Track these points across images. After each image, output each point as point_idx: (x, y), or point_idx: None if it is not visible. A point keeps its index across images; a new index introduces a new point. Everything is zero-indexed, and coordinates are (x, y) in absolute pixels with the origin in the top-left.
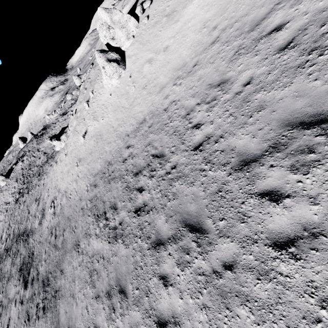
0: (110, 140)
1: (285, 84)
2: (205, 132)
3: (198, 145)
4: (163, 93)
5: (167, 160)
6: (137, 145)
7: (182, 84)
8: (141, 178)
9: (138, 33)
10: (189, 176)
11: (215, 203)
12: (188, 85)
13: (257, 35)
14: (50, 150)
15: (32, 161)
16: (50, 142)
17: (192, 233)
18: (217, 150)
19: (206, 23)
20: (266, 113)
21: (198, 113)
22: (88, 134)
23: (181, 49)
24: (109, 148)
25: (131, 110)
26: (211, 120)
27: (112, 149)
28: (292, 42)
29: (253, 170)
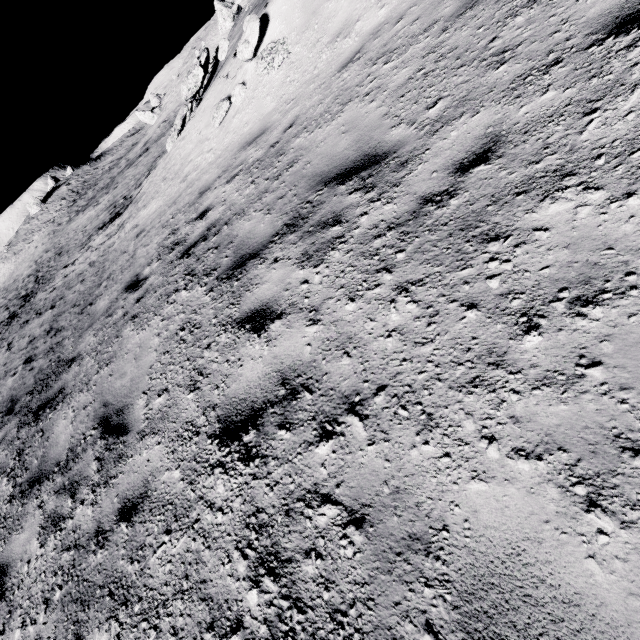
0: None
1: None
2: None
3: None
4: None
5: None
6: None
7: None
8: None
9: None
10: None
11: None
12: None
13: None
14: (122, 154)
15: (88, 178)
16: (142, 112)
17: None
18: None
19: None
20: None
21: None
22: None
23: None
24: None
25: None
26: None
27: None
28: None
29: None
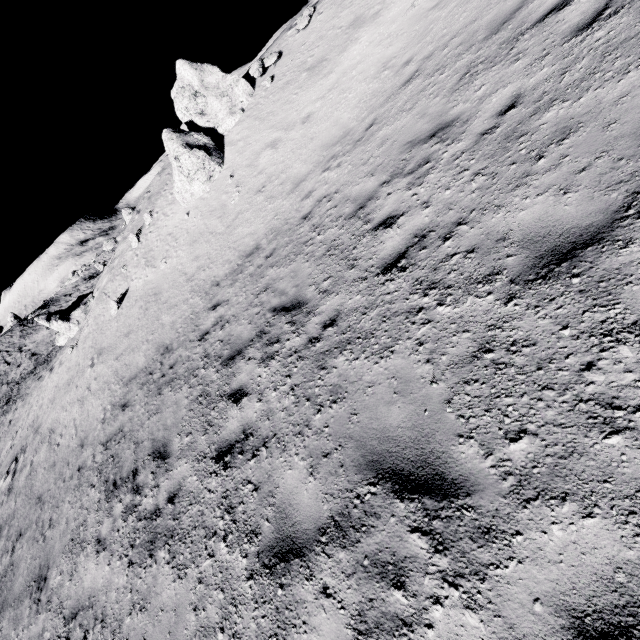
0: (176, 300)
1: (623, 69)
2: (412, 228)
3: (393, 260)
4: (300, 191)
5: (312, 311)
6: (237, 297)
7: (342, 164)
8: (240, 366)
9: (252, 104)
10: (378, 334)
11: (477, 387)
12: (358, 160)
13: (510, 33)
14: (46, 347)
15: (0, 373)
16: (45, 323)
17: (408, 502)
18: (454, 254)
19: (389, 63)
20: (588, 134)
21: (387, 197)
22: (130, 295)
23: (338, 112)
24: (172, 317)
25: (230, 236)
26: (425, 200)
27: (178, 319)
28: (608, 8)
29: (596, 267)
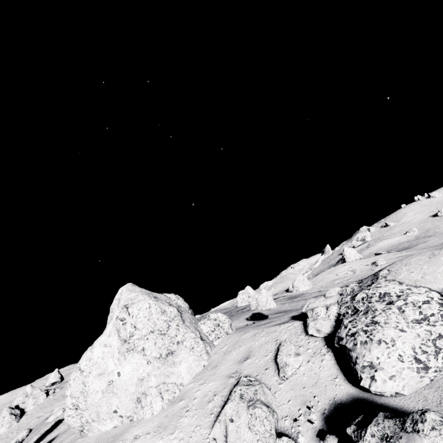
0: None
1: None
2: None
3: None
4: None
5: None
6: None
7: None
8: None
9: (43, 402)
10: None
11: None
12: None
13: None
14: None
15: None
16: None
17: None
18: None
19: None
20: None
21: None
22: None
23: None
24: None
25: None
26: None
27: None
28: None
29: None
